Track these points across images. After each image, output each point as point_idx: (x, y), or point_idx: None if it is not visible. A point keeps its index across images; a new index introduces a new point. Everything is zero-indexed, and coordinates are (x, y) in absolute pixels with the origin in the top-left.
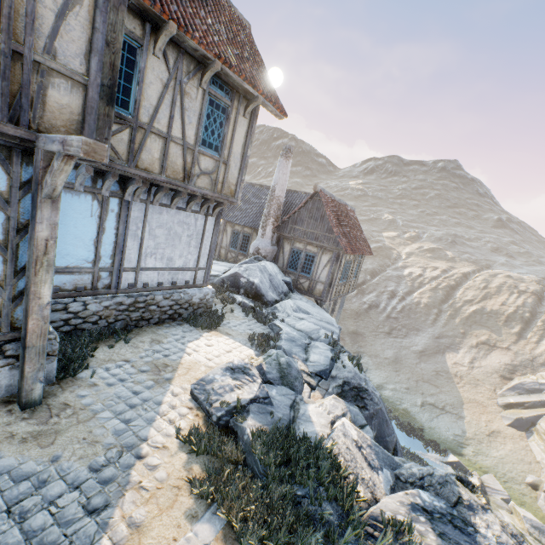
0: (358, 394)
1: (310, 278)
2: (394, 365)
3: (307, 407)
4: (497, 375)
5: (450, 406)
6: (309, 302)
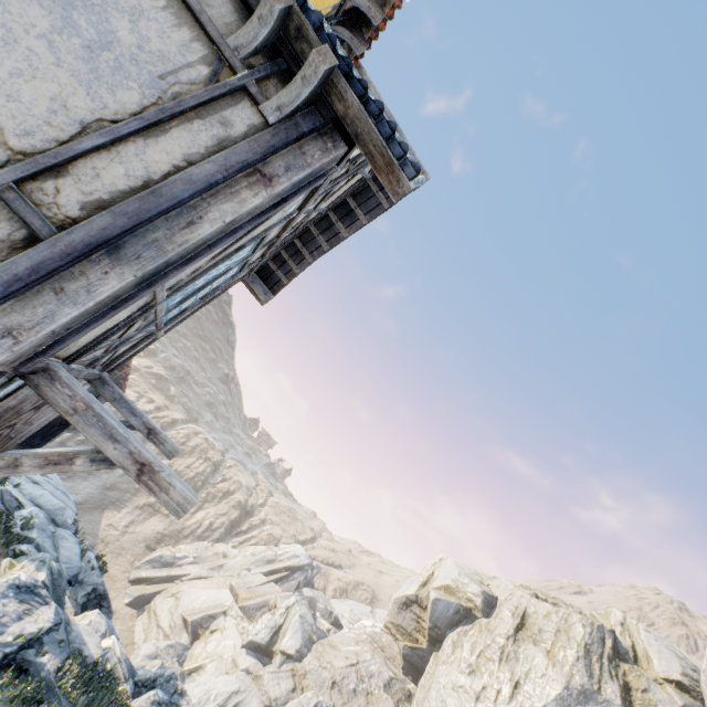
0: (100, 602)
1: None
2: None
3: (79, 627)
4: (146, 544)
5: None
6: None
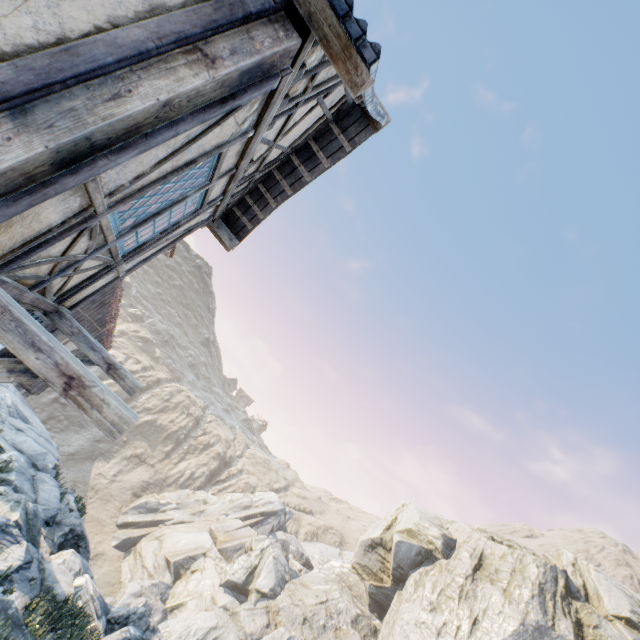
0: (78, 542)
1: None
2: None
3: (52, 566)
4: (132, 491)
5: None
6: (18, 394)
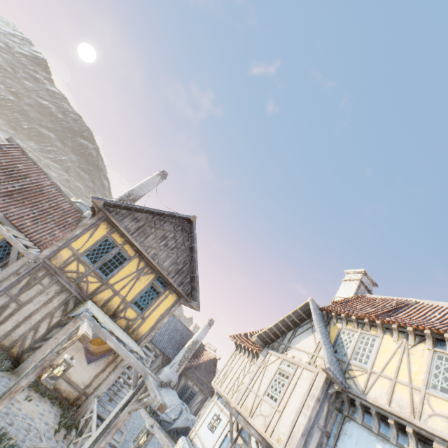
0: None
1: None
2: None
3: None
4: None
5: None
6: None
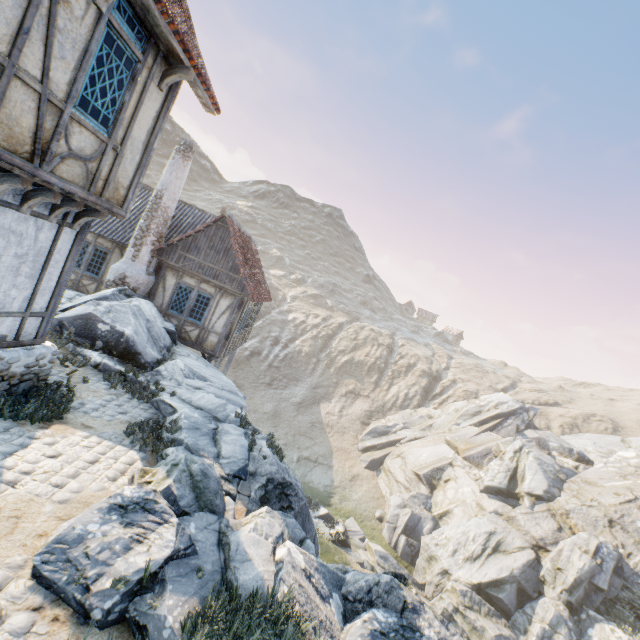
0: (283, 491)
1: (201, 327)
2: (274, 420)
3: (239, 536)
4: (360, 421)
5: (323, 457)
6: (200, 360)
